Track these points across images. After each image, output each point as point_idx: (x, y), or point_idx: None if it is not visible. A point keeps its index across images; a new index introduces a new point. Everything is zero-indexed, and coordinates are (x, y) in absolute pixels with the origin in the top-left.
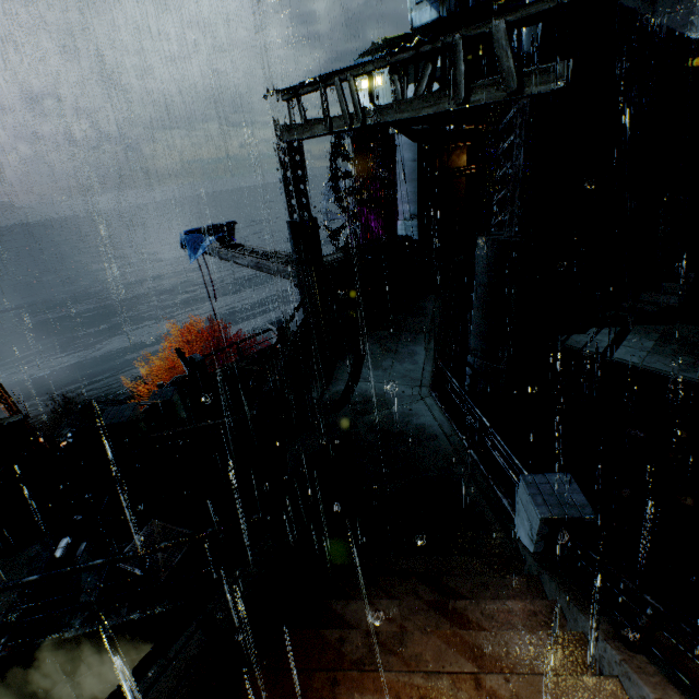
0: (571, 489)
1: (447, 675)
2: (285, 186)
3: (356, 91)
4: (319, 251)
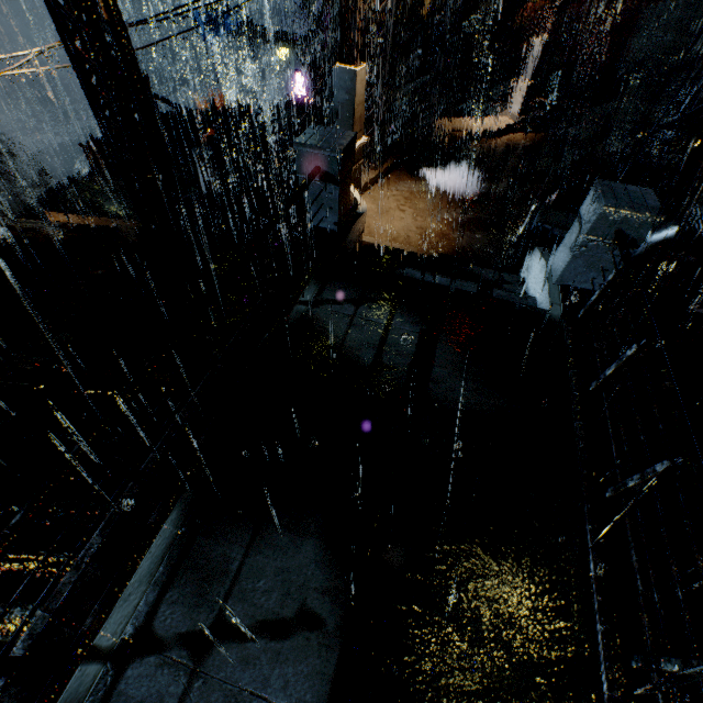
0: None
1: None
2: None
3: None
4: None
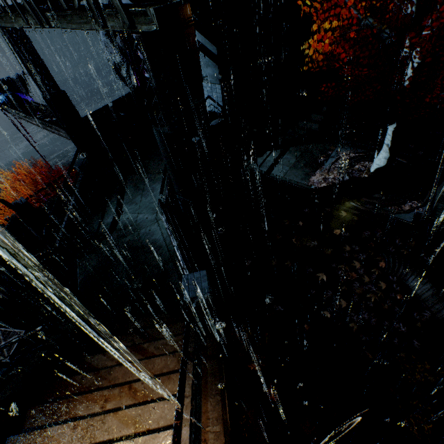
0: (203, 280)
1: (119, 387)
2: (25, 67)
3: None
4: (78, 117)
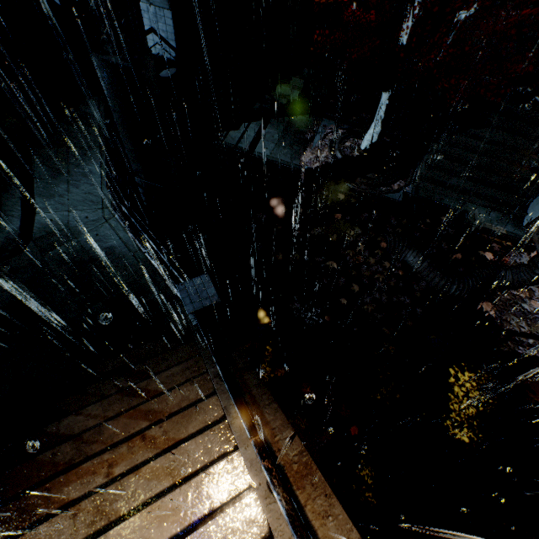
0: (208, 286)
1: (126, 443)
2: None
3: None
4: None
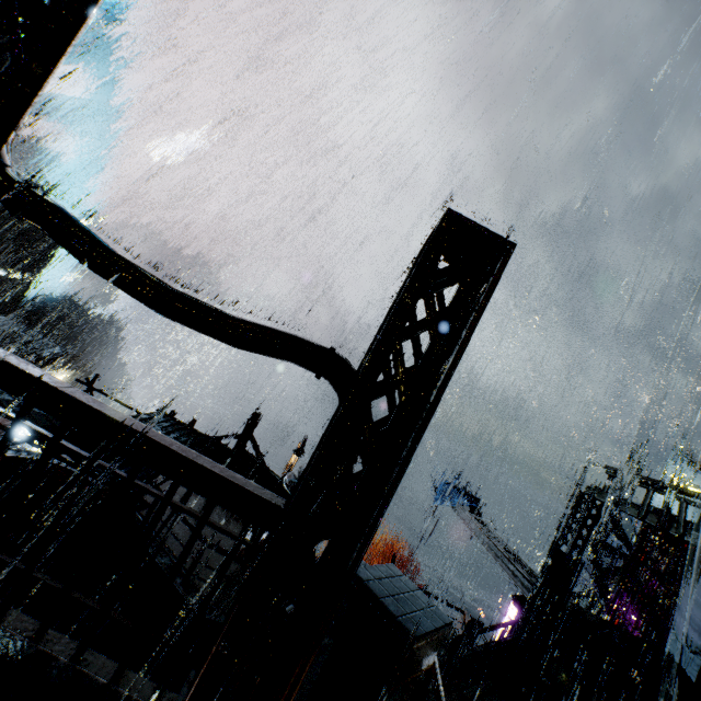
0: None
1: None
2: (569, 520)
3: (685, 512)
4: (568, 590)
